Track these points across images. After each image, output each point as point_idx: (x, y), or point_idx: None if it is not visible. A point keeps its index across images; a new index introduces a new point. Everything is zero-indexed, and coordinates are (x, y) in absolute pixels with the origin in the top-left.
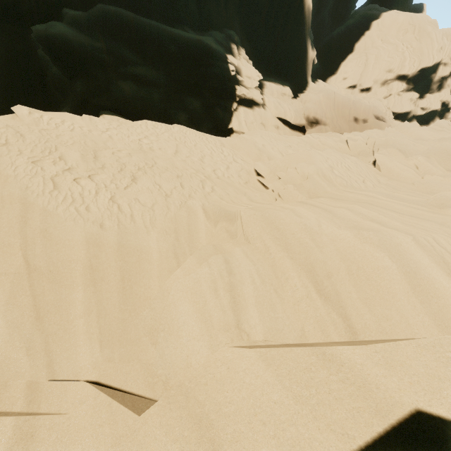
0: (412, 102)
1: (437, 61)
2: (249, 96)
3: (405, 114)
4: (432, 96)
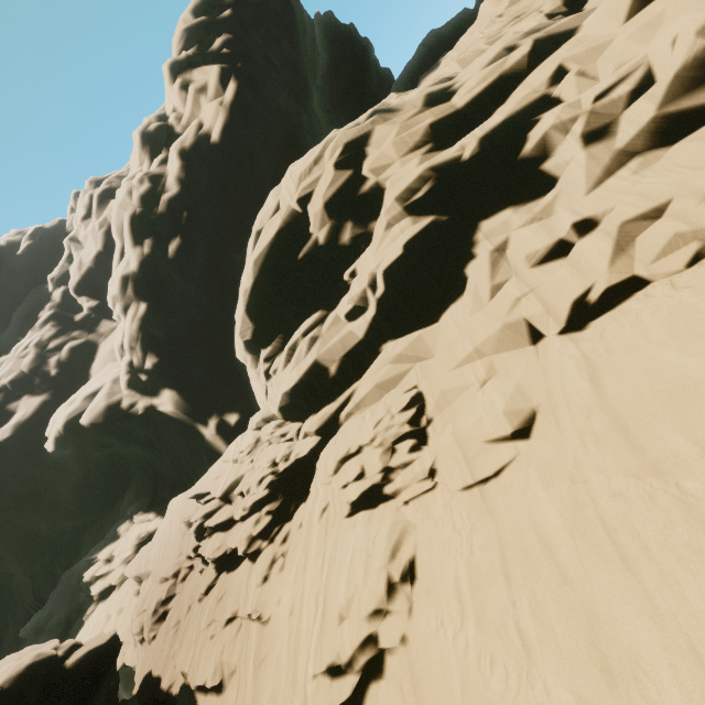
0: (305, 351)
1: (272, 245)
2: (102, 587)
3: (315, 386)
4: (365, 254)
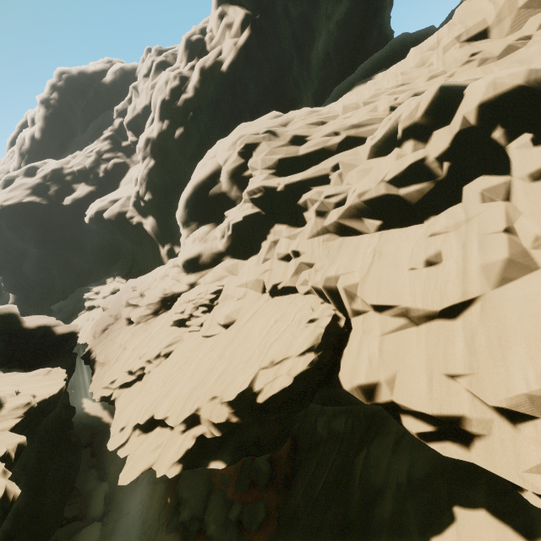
0: (197, 241)
1: (202, 177)
2: (90, 304)
3: (195, 261)
4: (235, 208)
